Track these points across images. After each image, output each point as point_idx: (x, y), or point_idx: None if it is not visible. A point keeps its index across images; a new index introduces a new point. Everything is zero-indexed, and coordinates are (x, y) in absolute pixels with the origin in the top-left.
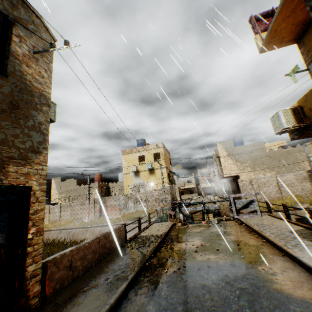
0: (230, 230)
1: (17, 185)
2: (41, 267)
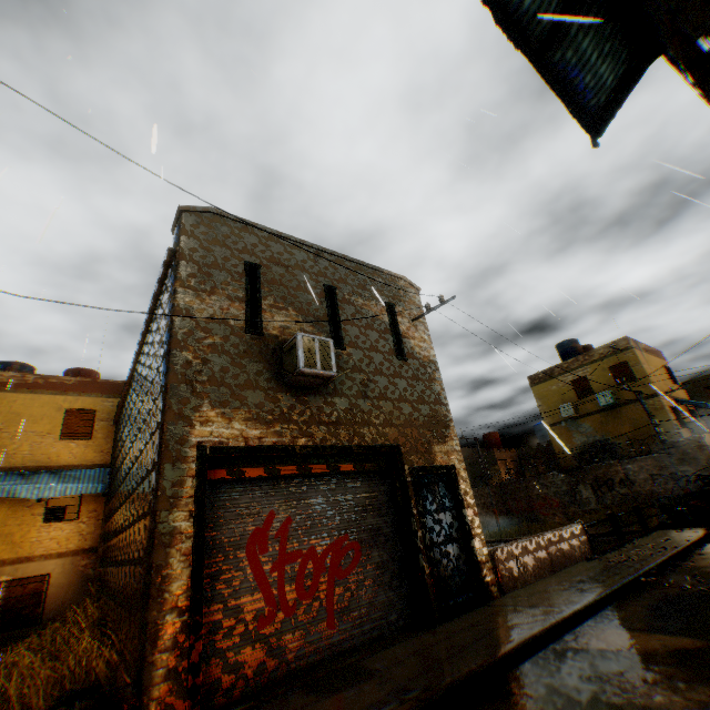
0: None
1: (444, 465)
2: (488, 555)
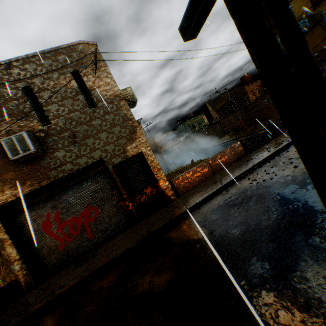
0: None
1: (135, 154)
2: (169, 184)
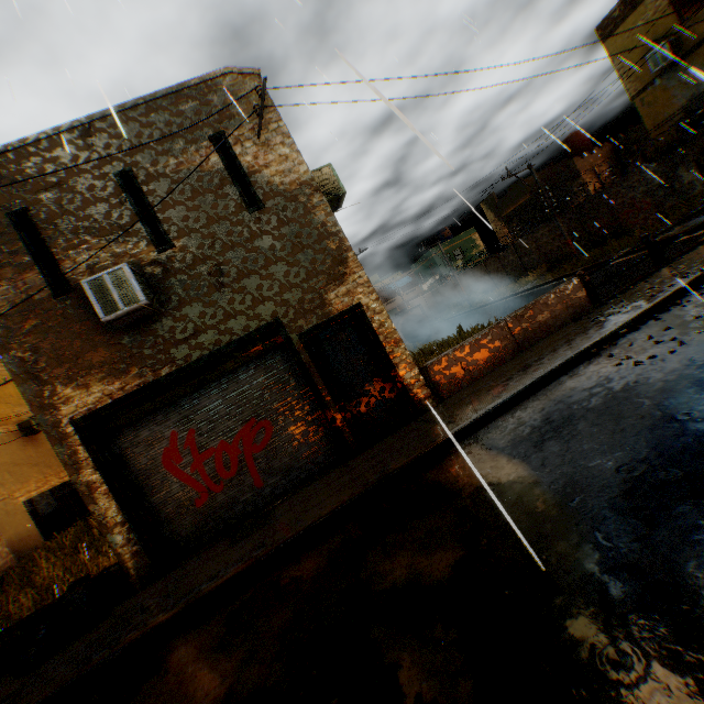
0: None
1: (345, 310)
2: (419, 374)
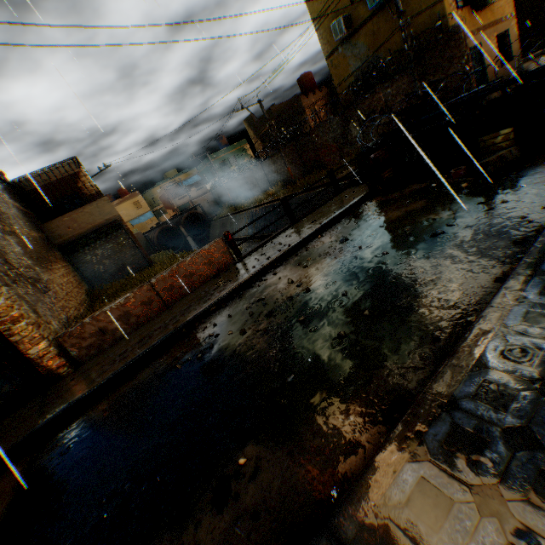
0: (471, 222)
1: None
2: (51, 346)
